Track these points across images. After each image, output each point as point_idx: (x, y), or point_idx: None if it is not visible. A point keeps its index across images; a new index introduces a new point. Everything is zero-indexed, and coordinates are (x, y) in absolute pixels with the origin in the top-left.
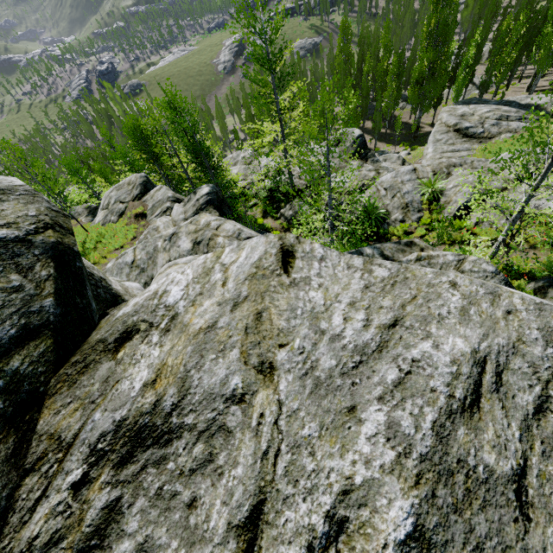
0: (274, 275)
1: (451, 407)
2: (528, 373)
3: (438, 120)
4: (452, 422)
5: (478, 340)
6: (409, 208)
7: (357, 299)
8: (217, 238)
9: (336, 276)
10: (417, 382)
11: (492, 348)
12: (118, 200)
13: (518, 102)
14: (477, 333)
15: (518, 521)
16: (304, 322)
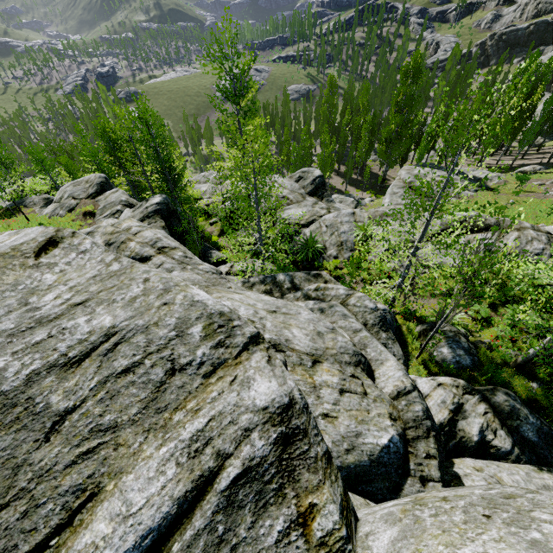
0: (22, 256)
1: (58, 362)
2: (141, 346)
3: (398, 176)
4: (49, 372)
5: (123, 320)
6: (344, 247)
7: (79, 284)
8: (129, 243)
9: (84, 266)
10: (50, 343)
11: (128, 326)
12: (72, 195)
13: (465, 173)
14: (127, 314)
15: (38, 441)
16: (18, 295)
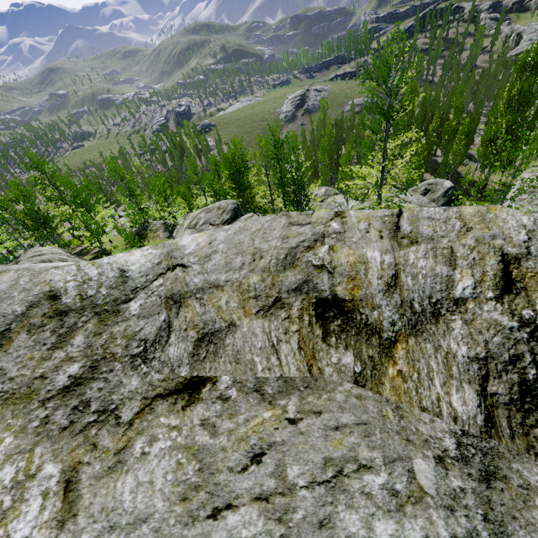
0: None
1: None
2: None
3: (518, 180)
4: None
5: None
6: None
7: None
8: None
9: None
10: None
11: None
12: (208, 221)
13: None
14: None
15: None
16: None
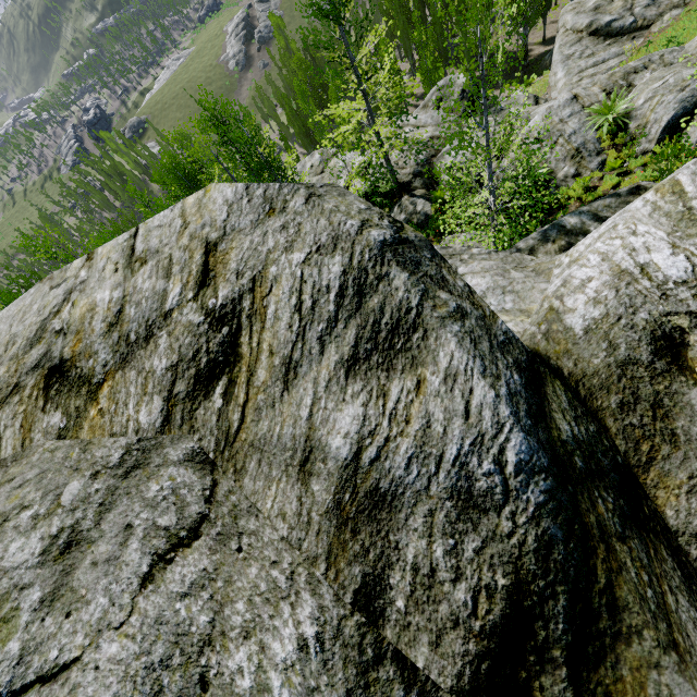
0: None
1: None
2: None
3: (560, 28)
4: None
5: None
6: (583, 154)
7: None
8: None
9: None
10: None
11: None
12: None
13: None
14: None
15: None
16: None
